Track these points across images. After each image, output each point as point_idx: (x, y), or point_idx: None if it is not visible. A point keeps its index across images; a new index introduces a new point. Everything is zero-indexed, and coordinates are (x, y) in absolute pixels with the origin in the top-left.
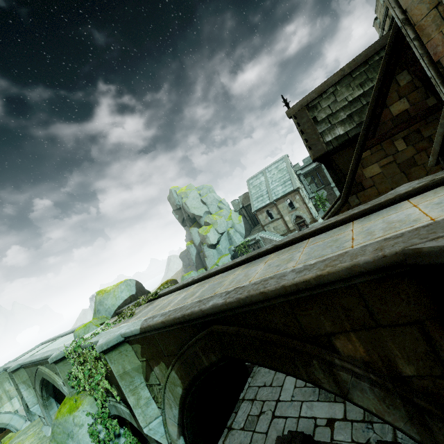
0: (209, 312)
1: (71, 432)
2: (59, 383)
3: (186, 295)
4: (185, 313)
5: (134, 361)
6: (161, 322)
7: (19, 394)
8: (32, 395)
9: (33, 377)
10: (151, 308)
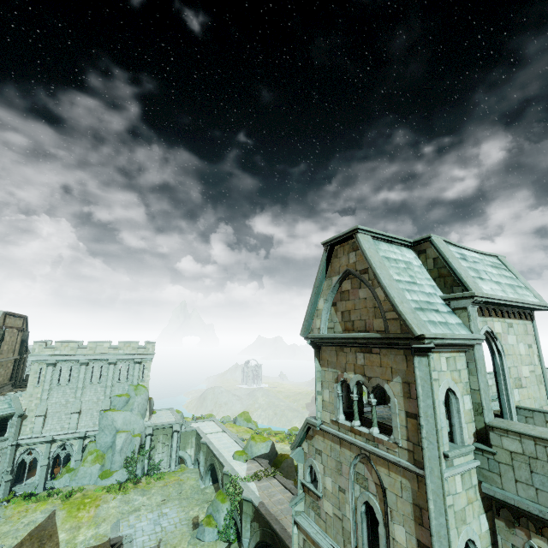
0: (274, 529)
1: (219, 510)
2: (219, 476)
3: (281, 499)
4: (269, 521)
5: (251, 512)
6: (263, 513)
7: (196, 448)
8: (203, 460)
9: (208, 455)
10: (267, 486)
